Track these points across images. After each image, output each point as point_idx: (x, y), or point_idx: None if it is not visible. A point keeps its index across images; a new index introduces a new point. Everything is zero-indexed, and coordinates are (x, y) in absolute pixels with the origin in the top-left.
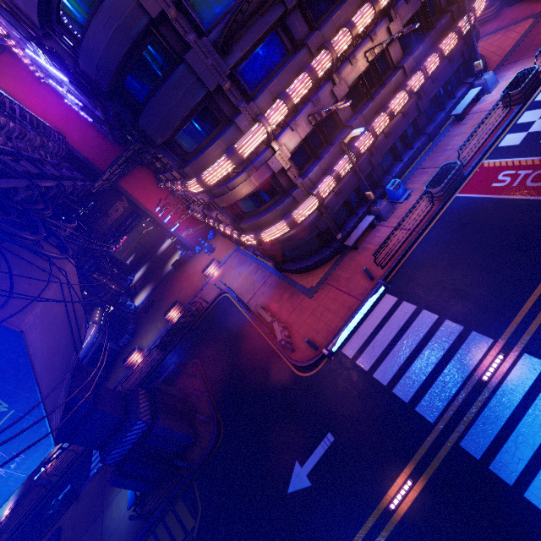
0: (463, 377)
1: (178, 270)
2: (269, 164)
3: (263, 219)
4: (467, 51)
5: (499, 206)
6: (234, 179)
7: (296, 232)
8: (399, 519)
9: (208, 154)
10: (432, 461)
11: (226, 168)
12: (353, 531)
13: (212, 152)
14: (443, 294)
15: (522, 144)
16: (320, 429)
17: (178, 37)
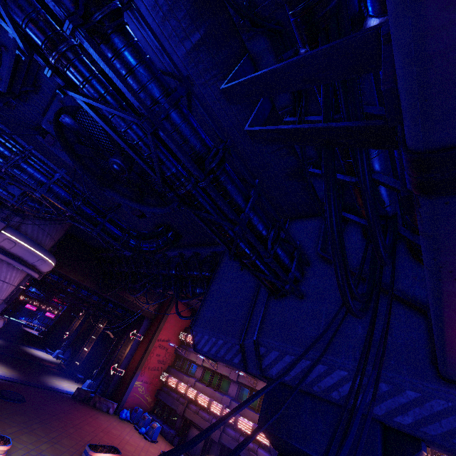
0: None
1: (81, 404)
2: (428, 455)
3: None
4: None
5: None
6: None
7: None
8: None
9: None
10: None
11: None
12: None
13: None
14: None
15: None
16: None
17: None
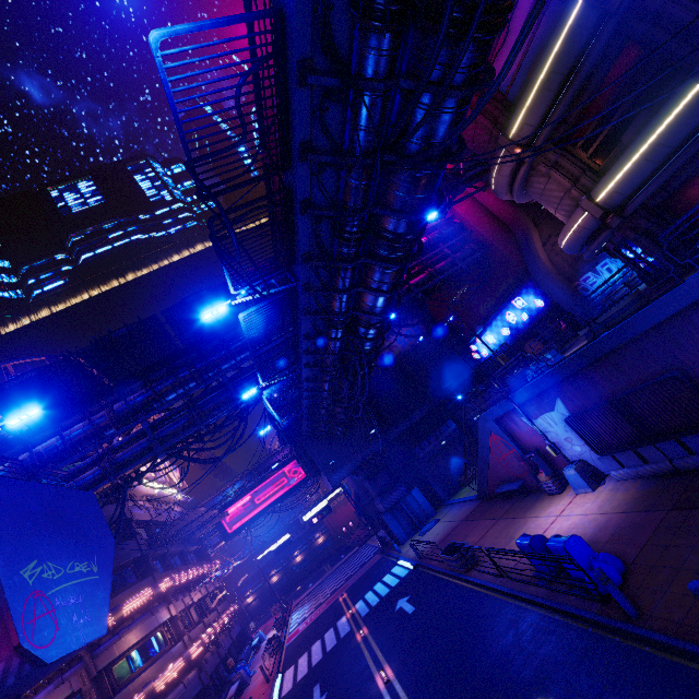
0: (346, 622)
1: None
2: (169, 607)
3: (155, 665)
4: (242, 622)
5: (309, 625)
6: (139, 619)
7: (182, 686)
8: (369, 632)
9: (128, 592)
10: (361, 625)
11: (147, 595)
12: (361, 652)
13: (132, 590)
14: (315, 639)
15: (300, 623)
16: (307, 696)
17: (129, 532)
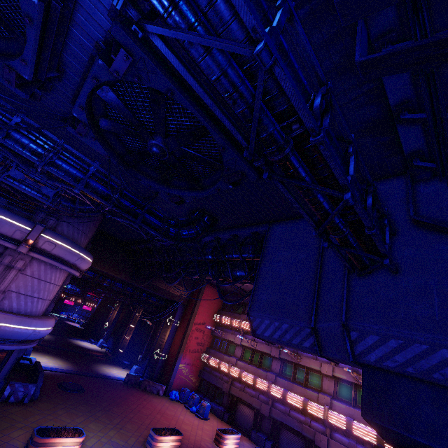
0: None
1: (133, 388)
2: None
3: None
4: None
5: None
6: None
7: None
8: None
9: None
10: None
11: None
12: None
13: None
14: None
15: None
16: None
17: None
